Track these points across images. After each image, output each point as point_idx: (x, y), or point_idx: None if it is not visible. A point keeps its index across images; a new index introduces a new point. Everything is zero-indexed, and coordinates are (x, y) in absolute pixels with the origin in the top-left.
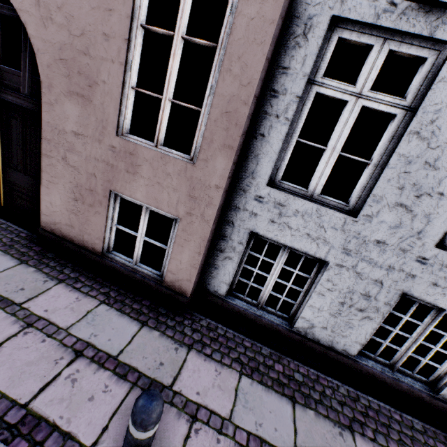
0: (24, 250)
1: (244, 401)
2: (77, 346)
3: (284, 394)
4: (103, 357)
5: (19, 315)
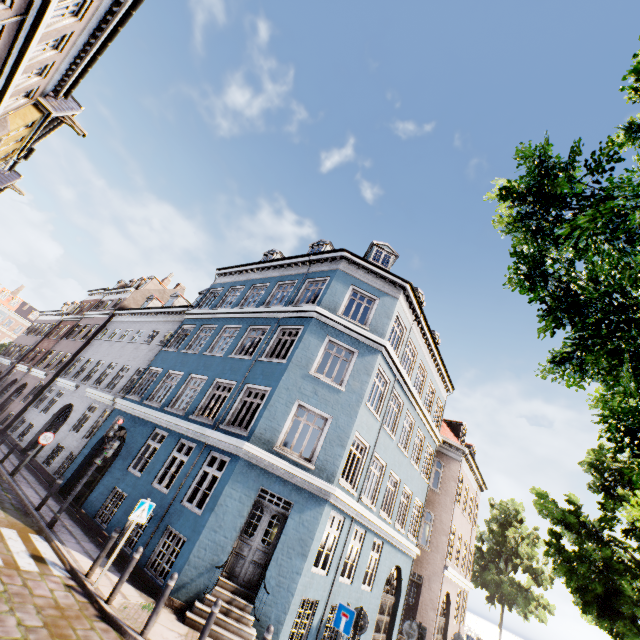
0: None
1: None
2: None
3: None
4: None
5: None
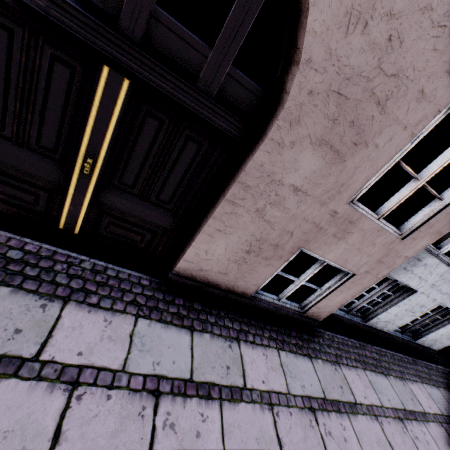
0: (173, 310)
1: (377, 388)
2: (306, 404)
3: (380, 372)
4: (322, 403)
5: (256, 399)
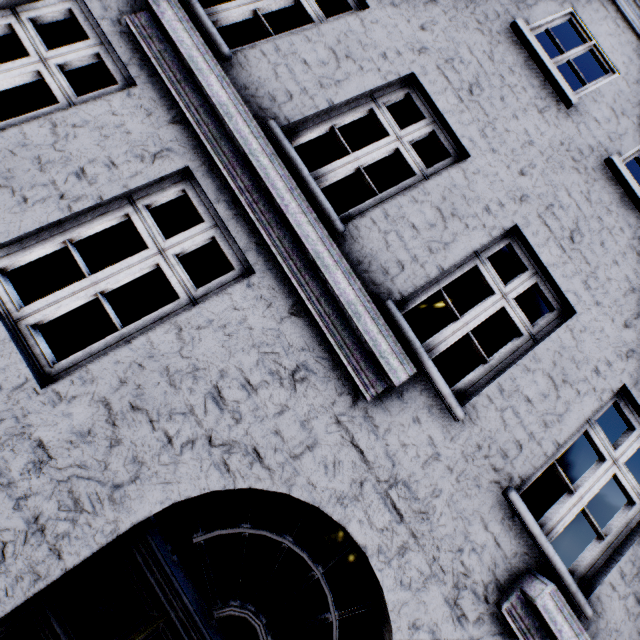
0: None
1: None
2: None
3: None
4: None
5: None
